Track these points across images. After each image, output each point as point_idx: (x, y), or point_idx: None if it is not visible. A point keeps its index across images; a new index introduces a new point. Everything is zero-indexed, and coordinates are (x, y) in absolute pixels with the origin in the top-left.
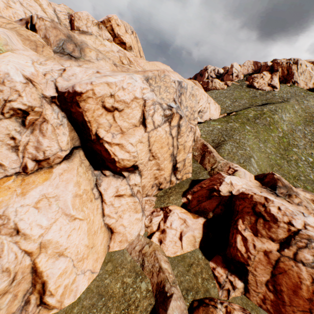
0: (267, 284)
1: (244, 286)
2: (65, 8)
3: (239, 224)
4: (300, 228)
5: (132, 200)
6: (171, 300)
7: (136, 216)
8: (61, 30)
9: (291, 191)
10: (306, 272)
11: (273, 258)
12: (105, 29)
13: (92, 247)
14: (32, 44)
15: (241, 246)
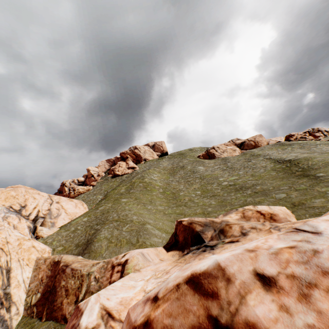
0: None
1: None
2: None
3: None
4: None
5: None
6: None
7: None
8: None
9: (217, 225)
10: None
11: None
12: None
13: None
14: None
15: None
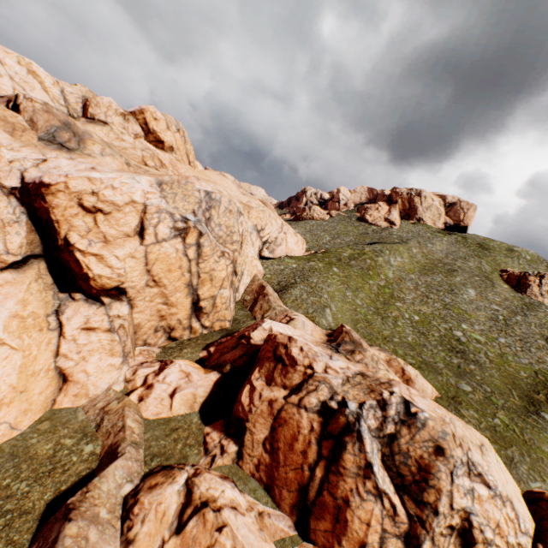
0: (265, 443)
1: (237, 450)
2: (80, 90)
3: (254, 373)
4: (319, 372)
5: (109, 337)
6: (120, 459)
7: (111, 361)
8: (56, 115)
9: (359, 348)
10: (307, 418)
11: (277, 407)
12: (135, 122)
13: (23, 391)
14: (9, 126)
15: (245, 398)
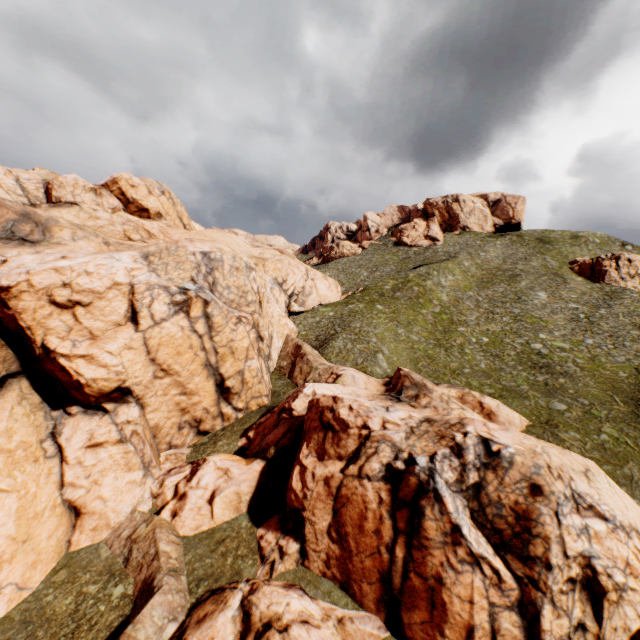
0: (330, 532)
1: (299, 548)
2: (39, 174)
3: (302, 450)
4: (376, 430)
5: (121, 449)
6: (156, 595)
7: (129, 477)
8: (10, 207)
9: (423, 390)
10: (372, 489)
11: (335, 485)
12: (110, 194)
13: (25, 541)
14: None
15: (297, 482)
